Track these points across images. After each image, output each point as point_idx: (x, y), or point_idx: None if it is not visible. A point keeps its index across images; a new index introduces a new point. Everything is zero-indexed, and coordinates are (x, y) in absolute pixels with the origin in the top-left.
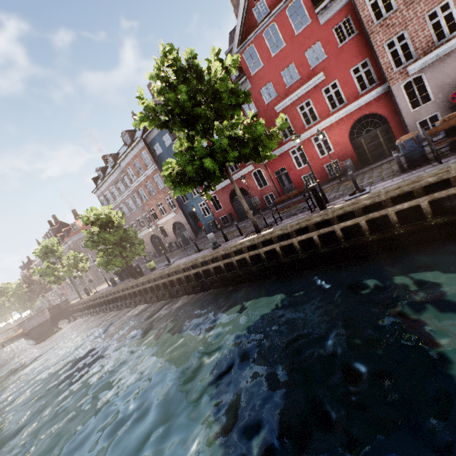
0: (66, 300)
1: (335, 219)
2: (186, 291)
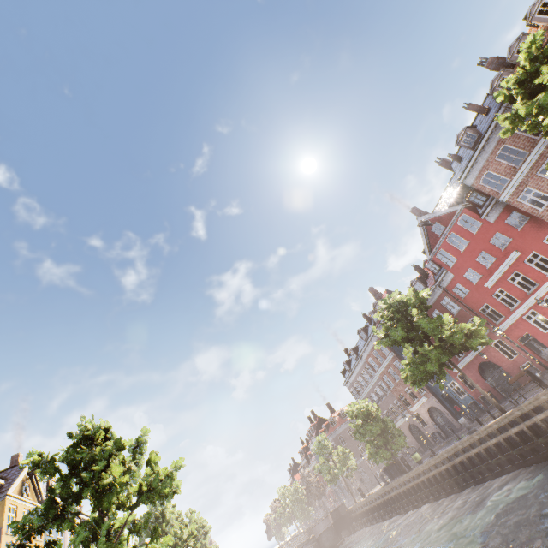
0: (342, 504)
1: None
2: (460, 485)
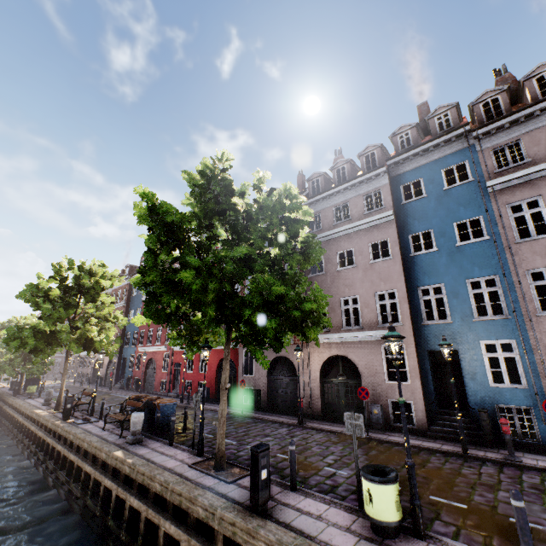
0: None
1: (53, 431)
2: (10, 431)
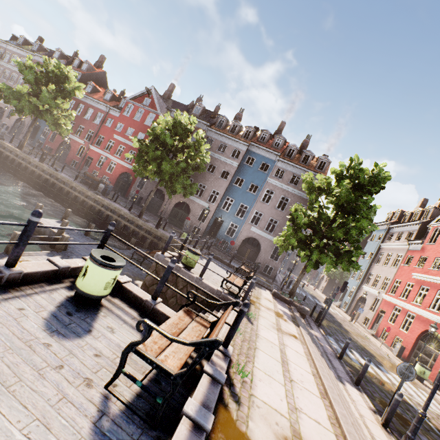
0: None
1: (36, 166)
2: None
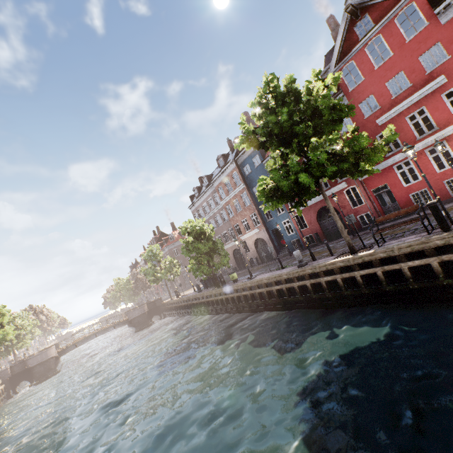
0: (160, 298)
1: None
2: (266, 307)
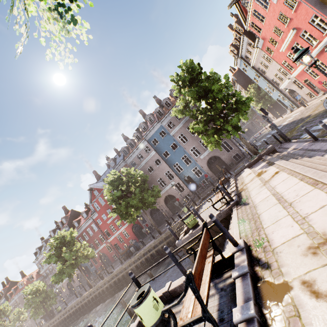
0: None
1: (104, 284)
2: (71, 321)
